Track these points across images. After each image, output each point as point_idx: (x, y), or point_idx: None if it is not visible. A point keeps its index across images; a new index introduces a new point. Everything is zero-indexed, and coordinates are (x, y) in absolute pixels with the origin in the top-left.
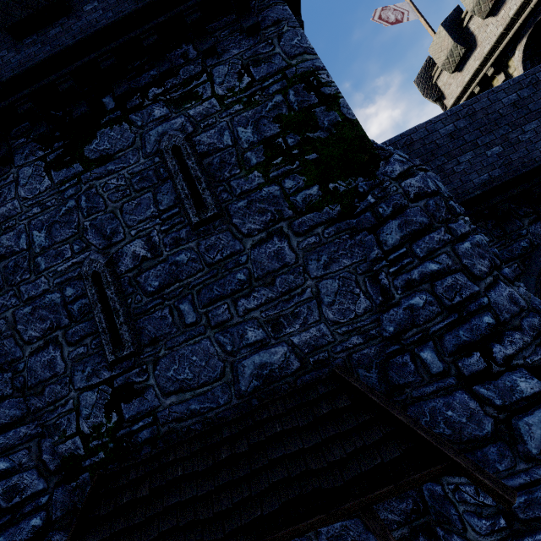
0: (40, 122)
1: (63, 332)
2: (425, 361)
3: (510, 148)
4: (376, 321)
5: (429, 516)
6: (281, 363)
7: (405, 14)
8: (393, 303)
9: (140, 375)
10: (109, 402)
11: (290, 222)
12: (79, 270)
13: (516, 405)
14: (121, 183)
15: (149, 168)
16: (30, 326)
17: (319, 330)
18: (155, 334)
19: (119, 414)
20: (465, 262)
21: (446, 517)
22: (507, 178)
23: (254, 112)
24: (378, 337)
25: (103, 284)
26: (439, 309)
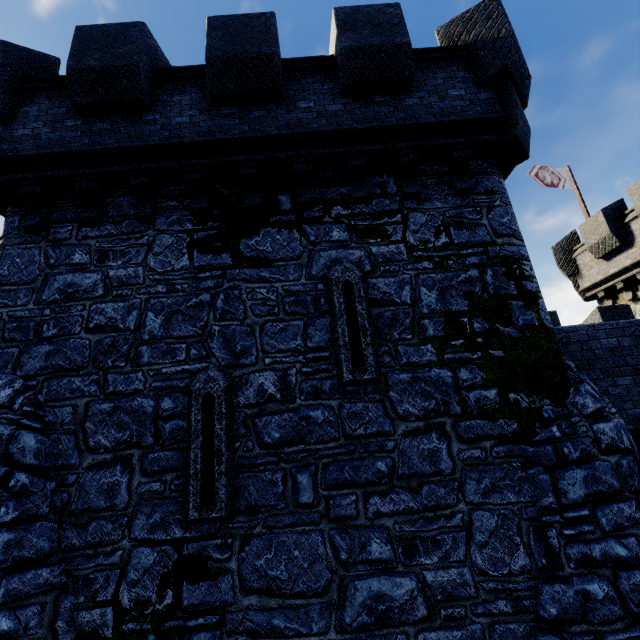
0: (204, 194)
1: (141, 453)
2: None
3: None
4: (533, 589)
5: None
6: (403, 603)
7: (561, 181)
8: (560, 575)
9: (221, 550)
10: (168, 573)
11: (455, 421)
12: (187, 380)
13: None
14: (271, 296)
15: (308, 292)
16: (101, 429)
17: (460, 574)
18: (257, 501)
19: (176, 596)
20: None
21: None
22: None
23: (444, 277)
24: (531, 612)
25: (214, 412)
26: (622, 613)
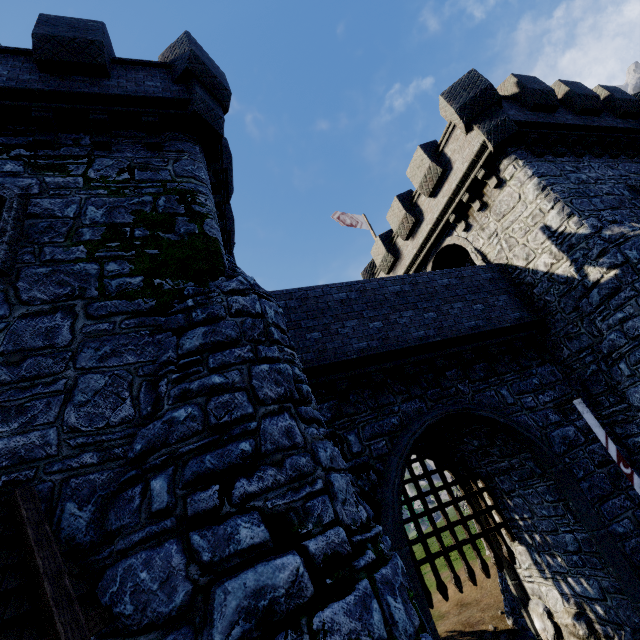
0: None
1: None
2: (152, 492)
3: (389, 326)
4: (130, 437)
5: None
6: None
7: (359, 223)
8: (159, 415)
9: None
10: None
11: (89, 302)
12: None
13: (227, 562)
14: None
15: None
16: None
17: (44, 435)
18: None
19: None
20: (254, 382)
21: None
22: (382, 350)
23: (117, 200)
24: (121, 459)
25: None
26: (201, 427)
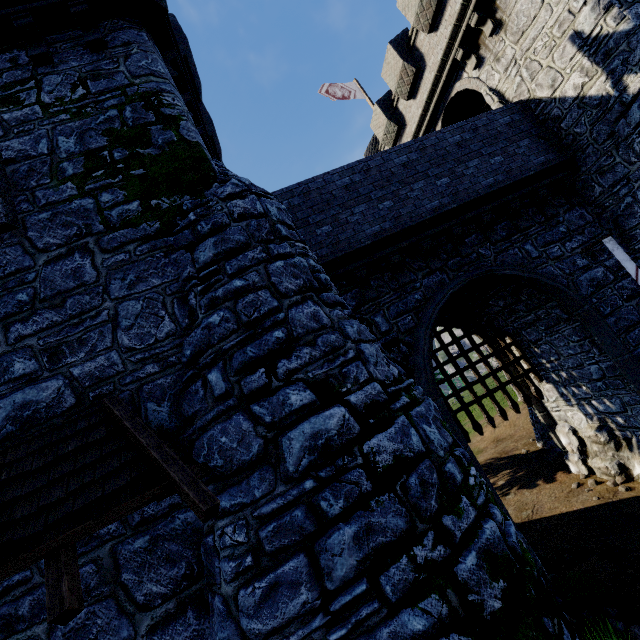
0: None
1: None
2: (211, 383)
3: (400, 203)
4: (178, 346)
5: (204, 580)
6: (50, 401)
7: (352, 93)
8: (197, 324)
9: None
10: None
11: (98, 238)
12: None
13: (286, 420)
14: None
15: None
16: None
17: (108, 358)
18: None
19: None
20: (273, 279)
21: (213, 575)
22: (396, 230)
23: (83, 123)
24: (177, 365)
25: None
26: (236, 326)
